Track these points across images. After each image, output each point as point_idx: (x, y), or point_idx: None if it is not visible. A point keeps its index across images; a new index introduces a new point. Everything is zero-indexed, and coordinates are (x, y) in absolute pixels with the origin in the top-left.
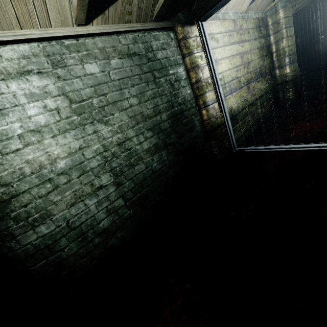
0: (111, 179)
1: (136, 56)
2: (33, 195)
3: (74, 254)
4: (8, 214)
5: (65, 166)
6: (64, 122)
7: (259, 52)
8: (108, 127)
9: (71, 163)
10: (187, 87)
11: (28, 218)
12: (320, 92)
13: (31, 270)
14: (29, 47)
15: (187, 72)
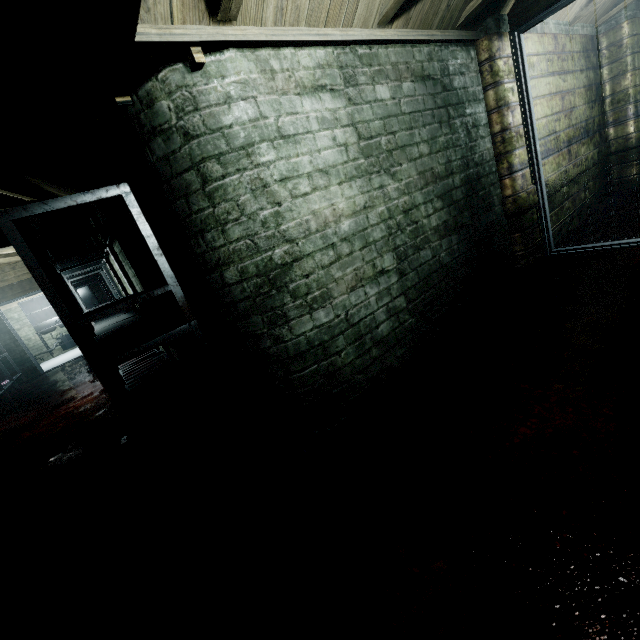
0: (393, 263)
1: (430, 81)
2: (316, 263)
3: (350, 365)
4: (287, 285)
5: (348, 229)
6: (351, 165)
7: (585, 94)
8: (395, 183)
9: (354, 227)
10: (486, 139)
11: (307, 296)
12: None
13: (296, 378)
14: (325, 54)
15: (488, 114)
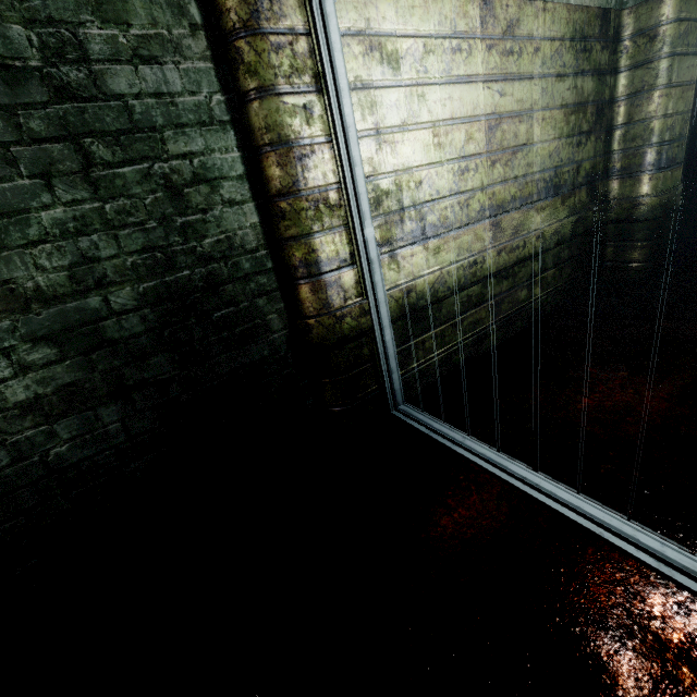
0: None
1: None
2: None
3: None
4: None
5: None
6: None
7: (564, 120)
8: None
9: None
10: (248, 206)
11: None
12: None
13: None
14: None
15: (253, 154)
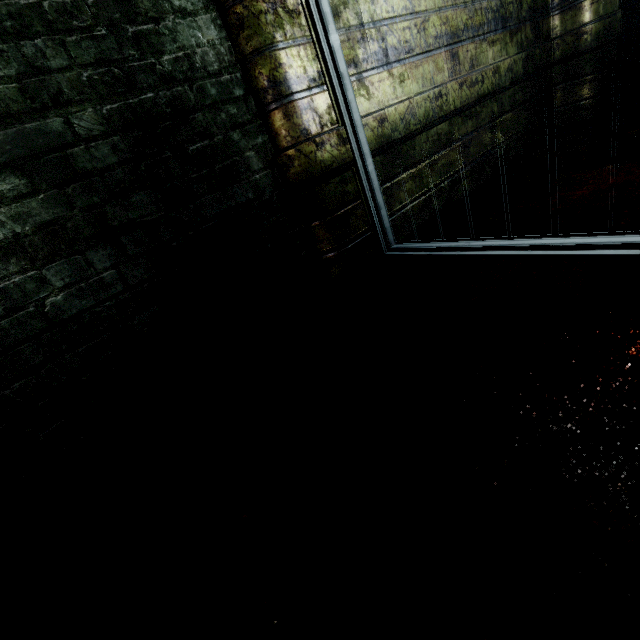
0: None
1: None
2: None
3: None
4: None
5: None
6: None
7: None
8: None
9: None
10: (201, 18)
11: None
12: None
13: None
14: None
15: None
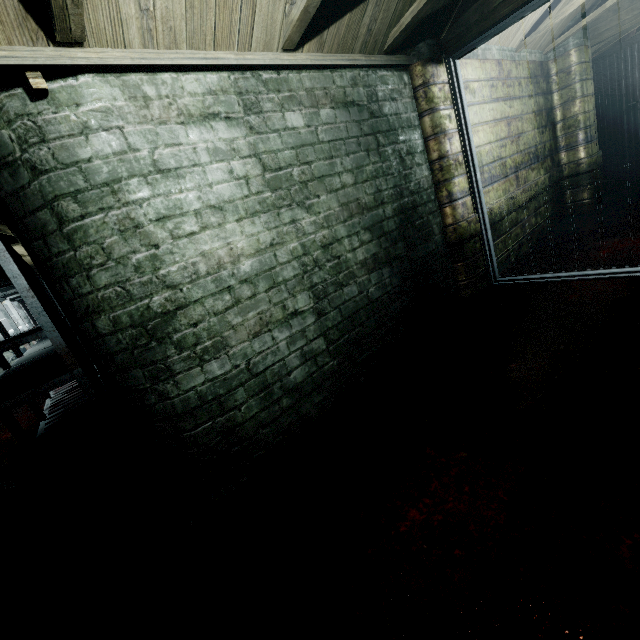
0: (310, 303)
1: (355, 107)
2: (207, 310)
3: (254, 419)
4: (170, 335)
5: (250, 270)
6: (253, 199)
7: (535, 120)
8: (311, 216)
9: (258, 267)
10: (423, 166)
11: (196, 347)
12: (637, 195)
13: (187, 436)
14: (218, 79)
15: (425, 141)
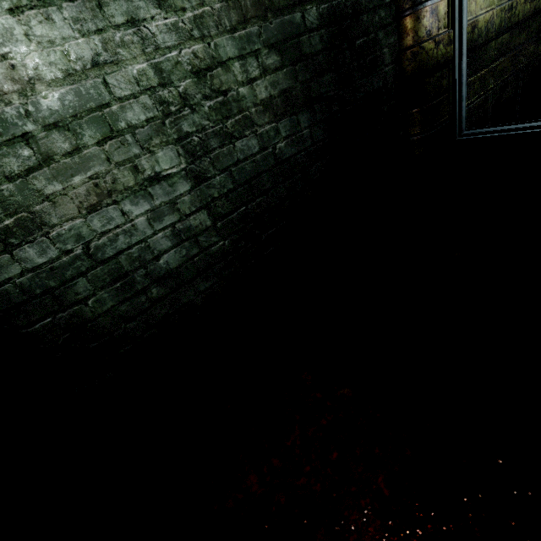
0: (179, 163)
1: None
2: None
3: (110, 313)
4: None
5: (60, 107)
6: None
7: None
8: (167, 15)
9: (76, 103)
10: None
11: None
12: None
13: (26, 333)
14: None
15: None
